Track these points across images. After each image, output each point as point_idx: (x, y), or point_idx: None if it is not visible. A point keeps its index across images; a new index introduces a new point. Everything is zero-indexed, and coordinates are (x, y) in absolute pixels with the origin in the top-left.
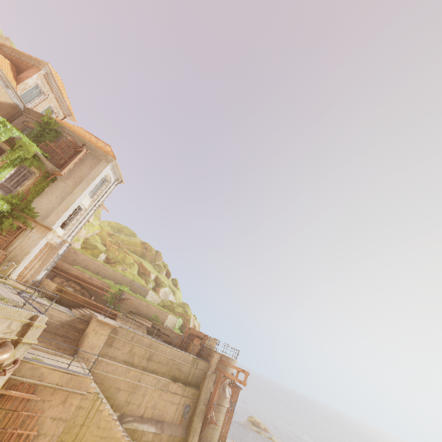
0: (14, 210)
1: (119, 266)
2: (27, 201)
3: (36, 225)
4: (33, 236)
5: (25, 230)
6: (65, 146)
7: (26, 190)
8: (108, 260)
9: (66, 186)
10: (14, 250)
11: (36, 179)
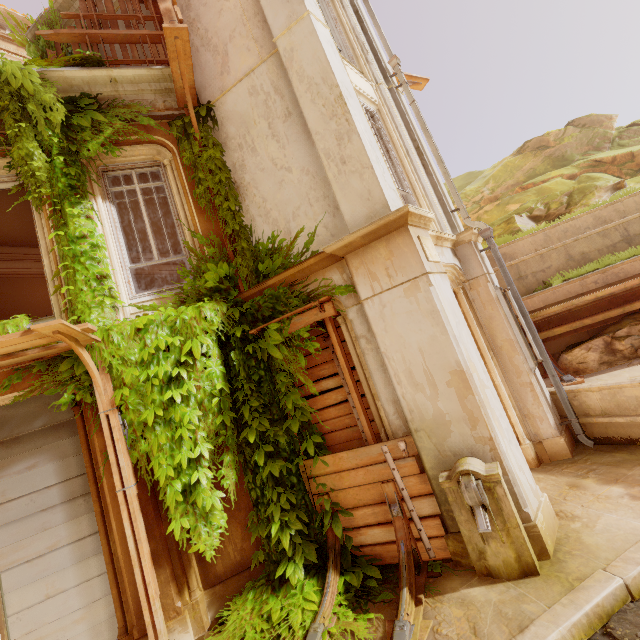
0: (243, 299)
1: (595, 199)
2: (236, 241)
3: (344, 265)
4: (386, 308)
5: (339, 319)
6: (108, 8)
7: (197, 221)
8: (546, 218)
9: (248, 83)
10: (403, 413)
11: (179, 169)
